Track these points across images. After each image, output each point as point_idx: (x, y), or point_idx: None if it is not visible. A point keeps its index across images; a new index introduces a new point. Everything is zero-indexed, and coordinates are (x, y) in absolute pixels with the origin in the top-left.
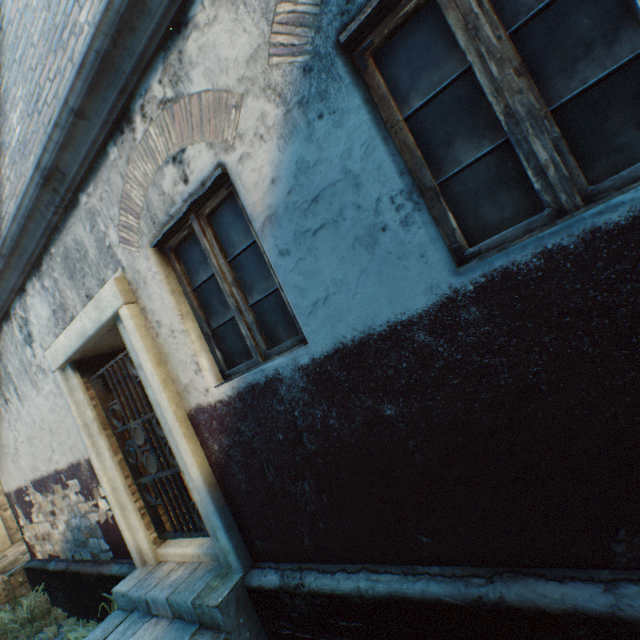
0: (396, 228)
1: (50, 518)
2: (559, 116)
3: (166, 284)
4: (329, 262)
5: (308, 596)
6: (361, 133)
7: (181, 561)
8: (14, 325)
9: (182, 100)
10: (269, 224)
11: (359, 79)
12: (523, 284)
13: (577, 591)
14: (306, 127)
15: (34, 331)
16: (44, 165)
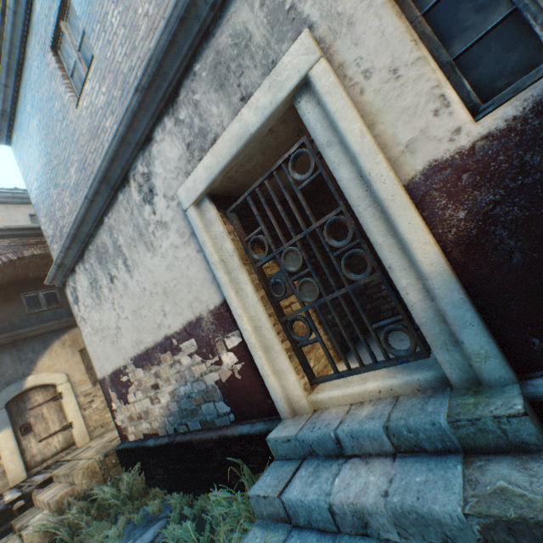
0: None
1: (150, 393)
2: None
3: (389, 7)
4: None
5: None
6: None
7: (354, 402)
8: (131, 189)
9: None
10: None
11: None
12: None
13: None
14: None
15: (157, 183)
16: None
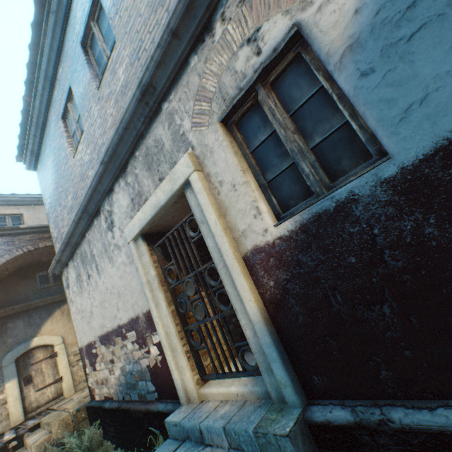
0: None
1: (109, 366)
2: None
3: (230, 148)
4: (429, 60)
5: (399, 434)
6: None
7: (223, 400)
8: (101, 218)
9: None
10: (349, 53)
11: None
12: None
13: None
14: None
15: (115, 219)
16: (144, 82)
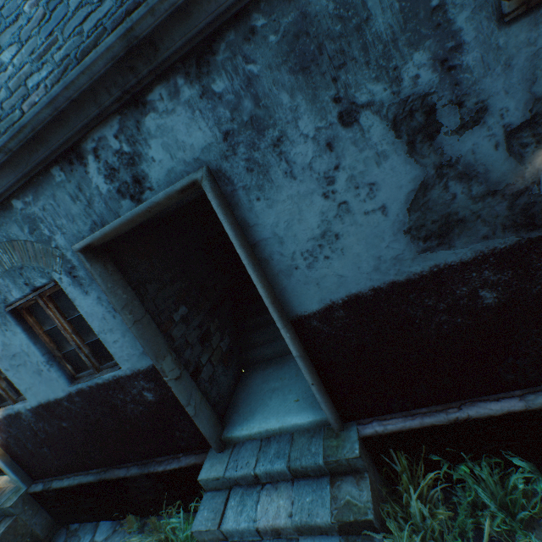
0: (47, 371)
1: None
2: (90, 344)
3: None
4: (27, 376)
5: (54, 490)
6: (25, 340)
7: None
8: None
9: None
10: None
11: (20, 321)
12: (87, 393)
13: (122, 471)
14: (2, 331)
15: None
16: None
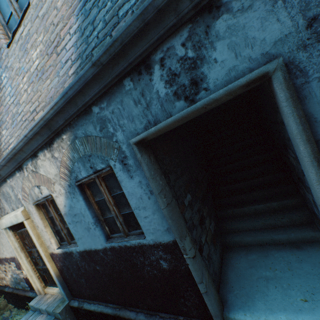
0: (93, 229)
1: (4, 272)
2: (123, 215)
3: (39, 216)
4: (80, 230)
5: (84, 310)
6: (83, 206)
7: (52, 294)
8: None
9: (38, 173)
10: (65, 215)
11: (82, 192)
12: (117, 250)
13: (132, 314)
14: (71, 198)
15: None
16: None
